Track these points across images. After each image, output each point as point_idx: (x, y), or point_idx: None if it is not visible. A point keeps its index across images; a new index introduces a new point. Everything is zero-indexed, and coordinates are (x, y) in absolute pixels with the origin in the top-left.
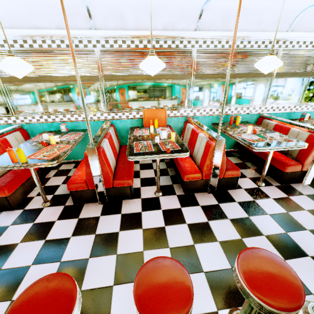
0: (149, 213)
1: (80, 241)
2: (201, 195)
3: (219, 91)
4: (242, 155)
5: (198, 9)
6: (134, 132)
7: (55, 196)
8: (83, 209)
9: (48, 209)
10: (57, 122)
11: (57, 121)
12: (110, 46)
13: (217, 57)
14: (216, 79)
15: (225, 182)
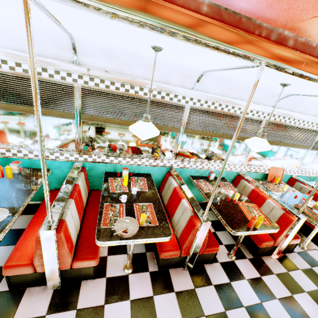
0: (317, 269)
1: (303, 299)
2: None
3: None
4: None
5: None
6: (269, 187)
7: (227, 246)
8: (267, 264)
9: (239, 262)
10: (204, 169)
11: (205, 169)
12: (273, 119)
13: None
14: None
15: None
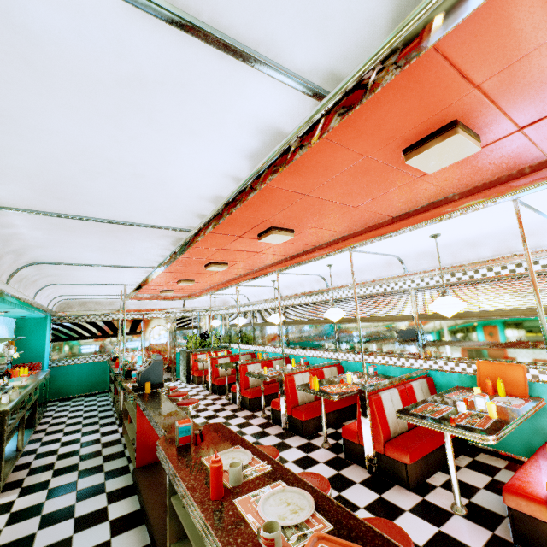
0: (415, 518)
1: None
2: None
3: None
4: None
5: (543, 222)
6: (450, 392)
7: (336, 443)
8: (348, 467)
9: (323, 450)
10: (368, 363)
11: (368, 362)
12: (425, 284)
13: None
14: None
15: None
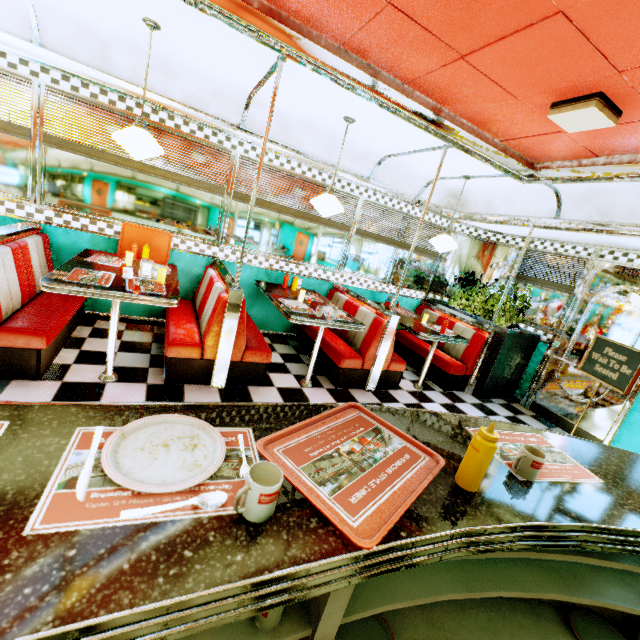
0: None
1: None
2: (196, 388)
3: (273, 231)
4: (300, 344)
5: (244, 97)
6: (89, 256)
7: None
8: None
9: None
10: None
11: None
12: (71, 88)
13: (272, 177)
14: (269, 211)
15: (246, 370)
